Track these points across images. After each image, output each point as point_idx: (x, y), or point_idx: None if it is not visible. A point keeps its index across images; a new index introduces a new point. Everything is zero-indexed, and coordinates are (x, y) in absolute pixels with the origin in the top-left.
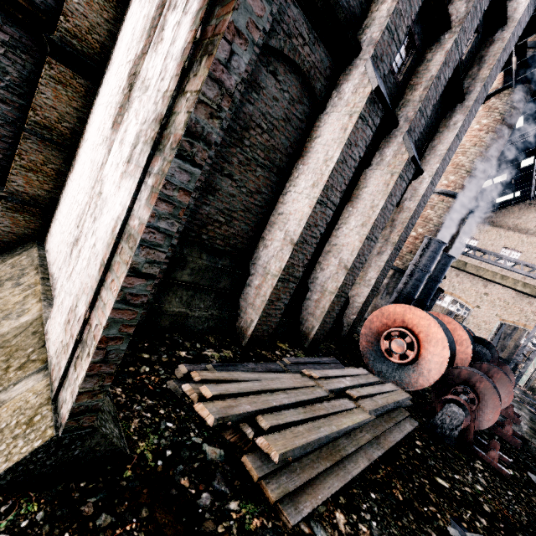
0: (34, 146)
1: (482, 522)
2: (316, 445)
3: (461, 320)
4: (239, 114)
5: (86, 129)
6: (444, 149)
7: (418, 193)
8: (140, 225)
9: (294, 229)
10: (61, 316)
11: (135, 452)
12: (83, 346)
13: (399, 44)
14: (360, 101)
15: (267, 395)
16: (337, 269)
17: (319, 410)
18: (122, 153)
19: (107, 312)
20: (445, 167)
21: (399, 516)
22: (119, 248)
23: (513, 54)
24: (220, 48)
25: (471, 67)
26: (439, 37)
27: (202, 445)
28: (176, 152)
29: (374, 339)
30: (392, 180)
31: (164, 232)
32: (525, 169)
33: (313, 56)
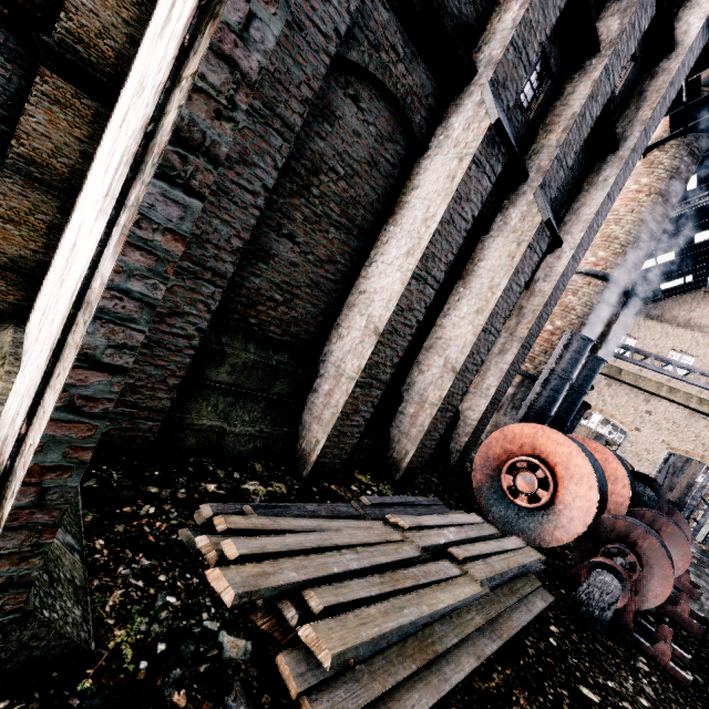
0: (17, 187)
1: None
2: (395, 637)
3: (615, 447)
4: (305, 152)
5: (91, 167)
6: (590, 213)
7: (555, 271)
8: (100, 286)
9: (380, 313)
10: (3, 429)
11: (105, 647)
12: (12, 478)
13: (529, 67)
14: (474, 140)
15: (326, 556)
16: (441, 371)
17: (404, 580)
18: (104, 185)
19: (43, 426)
20: (593, 237)
21: None
22: (75, 323)
23: (683, 93)
24: (230, 4)
25: (627, 106)
26: (583, 62)
27: (218, 634)
28: (156, 168)
29: (493, 472)
30: (519, 251)
31: (140, 299)
32: (700, 246)
33: (410, 78)
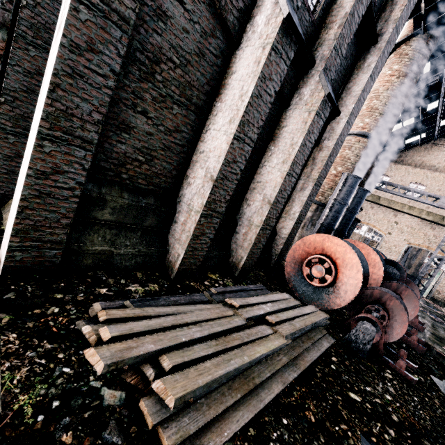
0: None
1: (391, 433)
2: (224, 379)
3: (376, 245)
4: (147, 45)
5: None
6: (359, 90)
7: (336, 132)
8: None
9: (213, 165)
10: None
11: (10, 409)
12: None
13: None
14: (272, 32)
15: (177, 330)
16: (261, 204)
17: (233, 341)
18: None
19: None
20: (360, 107)
21: (310, 440)
22: None
23: (423, 0)
24: None
25: (384, 9)
26: None
27: (100, 390)
28: None
29: (298, 266)
30: (309, 118)
31: None
32: (430, 112)
33: None
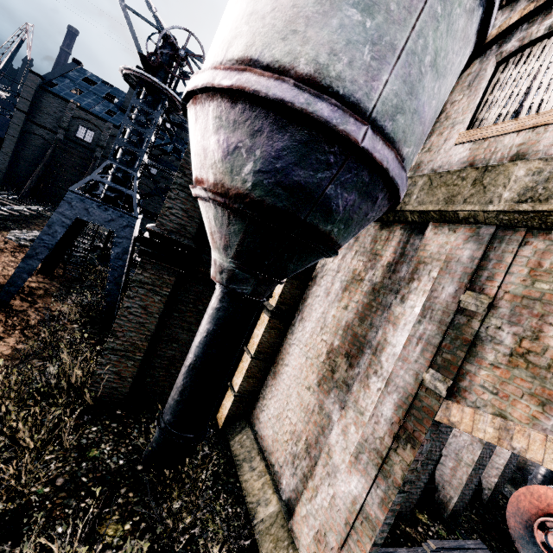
0: (255, 364)
1: None
2: None
3: None
4: None
5: (284, 353)
6: None
7: None
8: (376, 519)
9: None
10: (308, 529)
11: None
12: None
13: None
14: None
15: None
16: (471, 440)
17: None
18: (347, 444)
19: None
20: None
21: None
22: (359, 519)
23: None
24: (419, 448)
25: None
26: None
27: None
28: (398, 491)
29: (525, 522)
30: None
31: (388, 523)
32: None
33: None
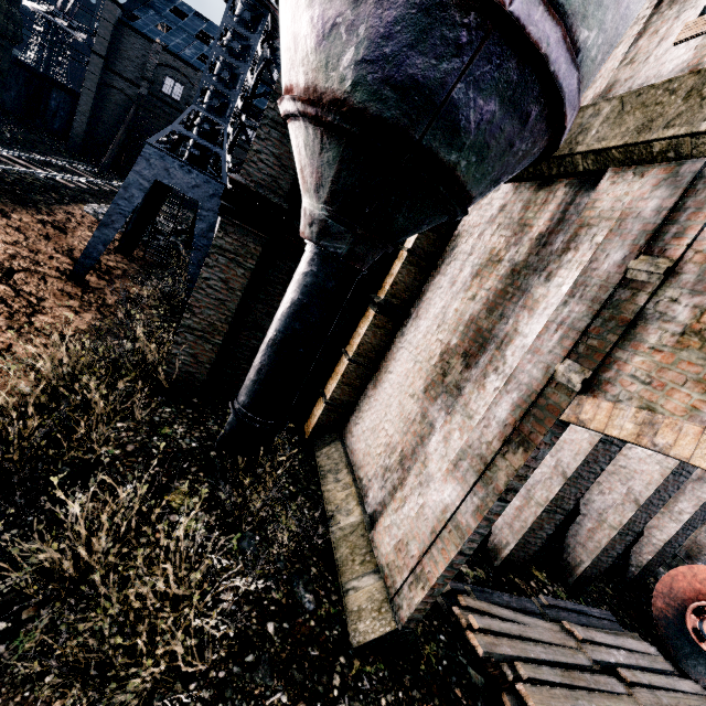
0: (352, 368)
1: None
2: None
3: None
4: None
5: (389, 358)
6: None
7: None
8: (467, 527)
9: (568, 460)
10: (390, 539)
11: (424, 652)
12: (417, 578)
13: None
14: None
15: (525, 643)
16: (623, 499)
17: (579, 680)
18: (447, 451)
19: (440, 569)
20: None
21: None
22: (448, 528)
23: None
24: (533, 452)
25: None
26: None
27: (467, 666)
28: (498, 498)
29: (677, 605)
30: None
31: (481, 534)
32: None
33: None
